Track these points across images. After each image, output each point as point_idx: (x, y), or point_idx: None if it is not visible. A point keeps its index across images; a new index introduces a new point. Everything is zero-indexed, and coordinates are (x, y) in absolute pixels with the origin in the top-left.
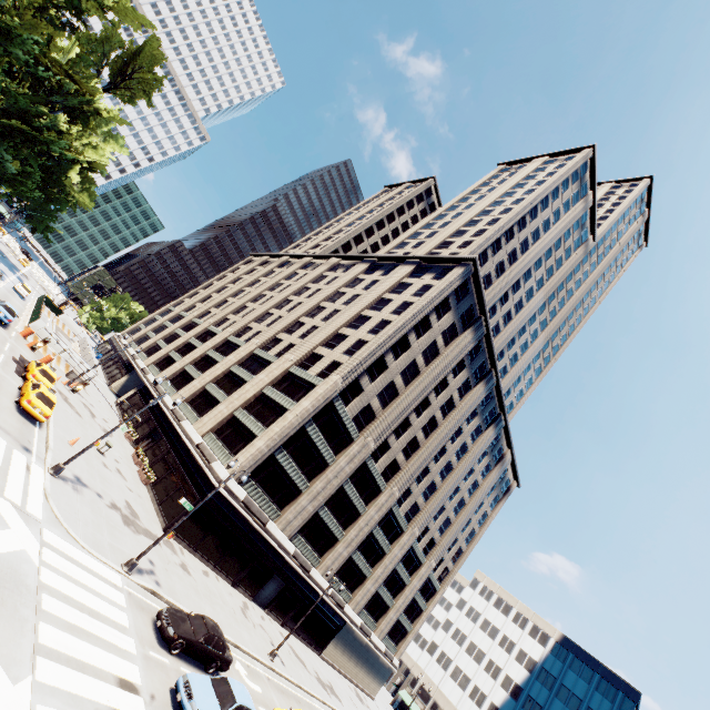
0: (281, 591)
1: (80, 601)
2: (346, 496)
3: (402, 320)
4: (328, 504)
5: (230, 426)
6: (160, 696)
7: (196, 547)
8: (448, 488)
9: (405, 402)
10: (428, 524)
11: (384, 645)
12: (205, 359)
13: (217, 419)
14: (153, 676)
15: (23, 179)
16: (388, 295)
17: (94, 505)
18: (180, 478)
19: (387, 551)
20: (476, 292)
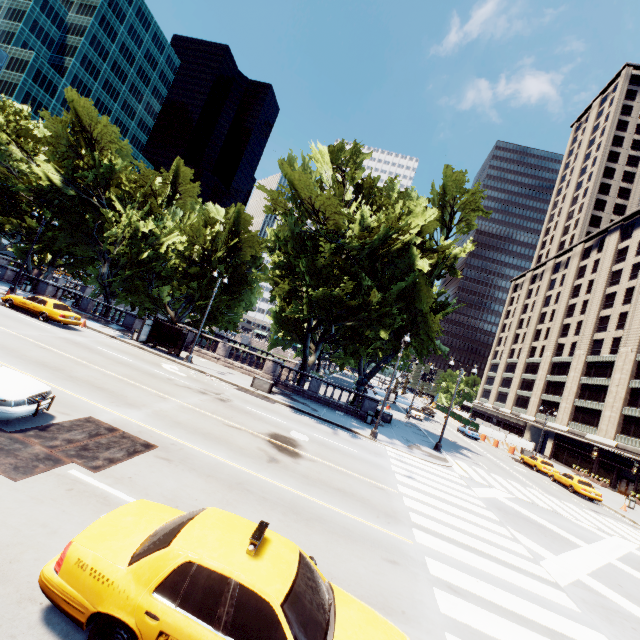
0: None
1: None
2: None
3: None
4: None
5: None
6: None
7: None
8: None
9: None
10: None
11: None
12: (586, 389)
13: None
14: None
15: None
16: None
17: None
18: None
19: None
20: None
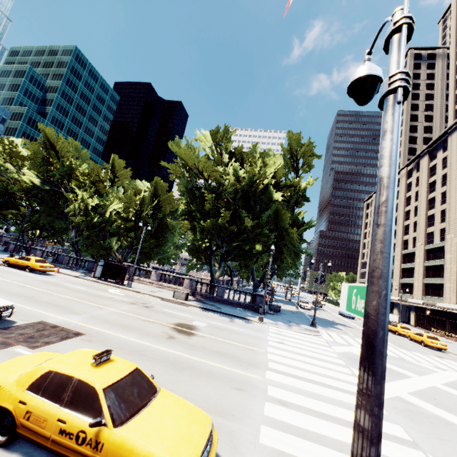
0: None
1: None
2: None
3: None
4: None
5: None
6: None
7: None
8: None
9: None
10: None
11: None
12: (429, 269)
13: None
14: None
15: None
16: None
17: None
18: None
19: None
20: None
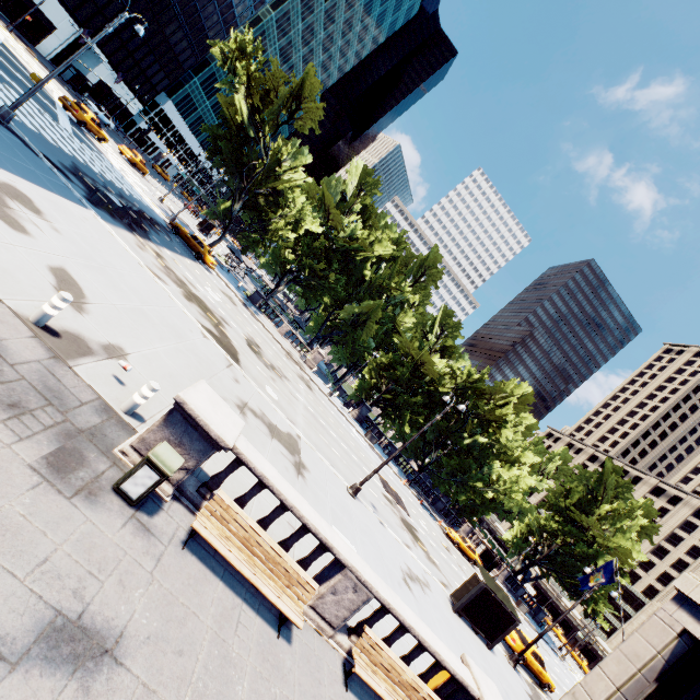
0: None
1: None
2: None
3: None
4: None
5: None
6: None
7: None
8: None
9: None
10: None
11: None
12: None
13: None
14: None
15: None
16: None
17: None
18: None
19: None
20: None
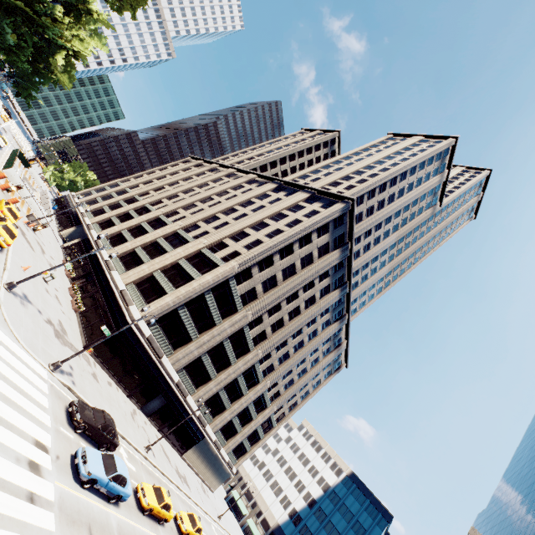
0: (162, 407)
1: (15, 383)
2: (224, 349)
3: (291, 232)
4: (210, 352)
5: (148, 282)
6: (63, 457)
7: (106, 364)
8: (297, 359)
9: (281, 291)
10: (278, 380)
11: (228, 457)
12: (139, 228)
13: (140, 275)
14: (60, 444)
15: (17, 50)
16: (286, 212)
17: (35, 318)
18: (103, 312)
19: (245, 394)
20: (349, 224)
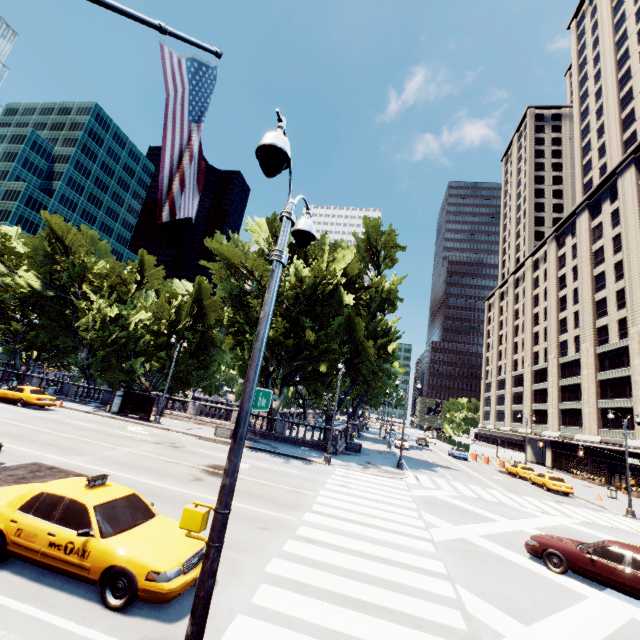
0: None
1: None
2: None
3: None
4: None
5: None
6: None
7: None
8: None
9: None
10: None
11: None
12: (565, 390)
13: None
14: None
15: None
16: None
17: None
18: None
19: None
20: None
